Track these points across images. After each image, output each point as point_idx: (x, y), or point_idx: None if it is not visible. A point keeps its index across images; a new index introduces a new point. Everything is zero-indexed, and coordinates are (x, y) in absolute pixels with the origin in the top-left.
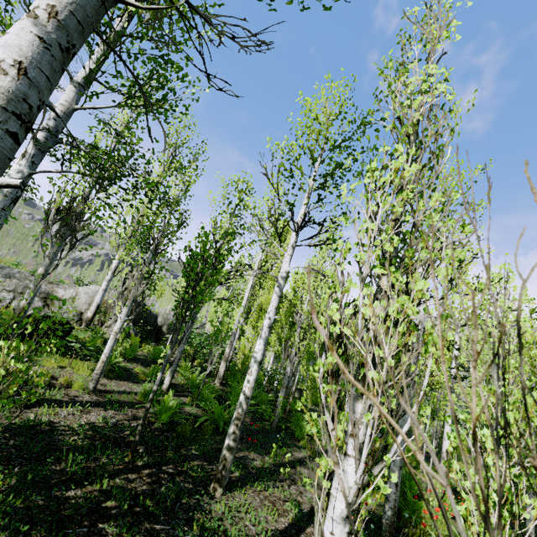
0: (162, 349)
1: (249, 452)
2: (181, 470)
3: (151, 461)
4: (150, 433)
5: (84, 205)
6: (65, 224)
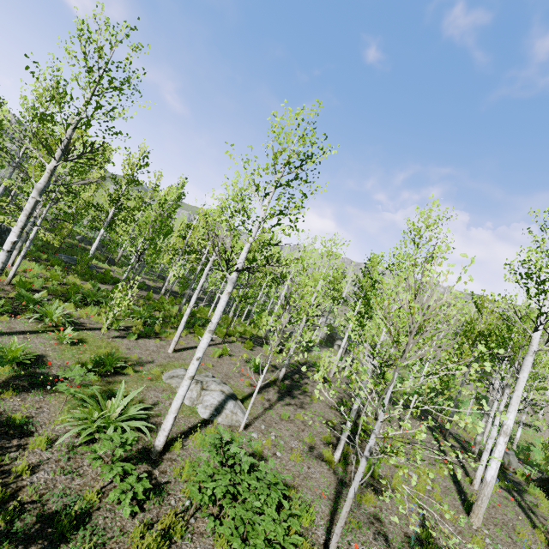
0: None
1: None
2: None
3: None
4: None
5: None
6: None
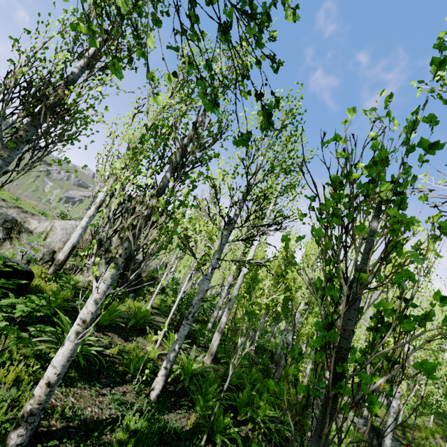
0: (143, 305)
1: None
2: None
3: None
4: None
5: (64, 93)
6: (27, 113)
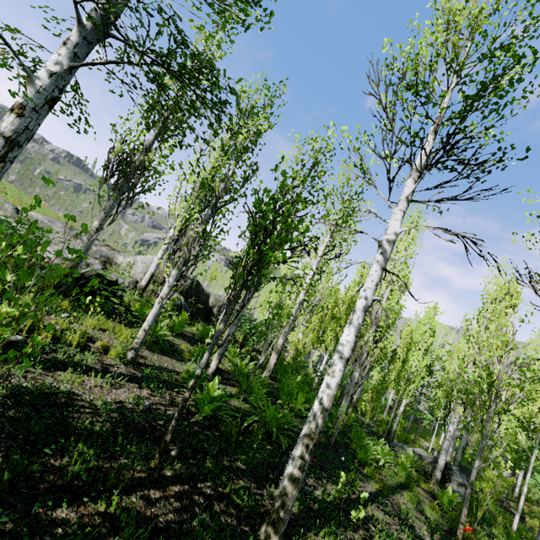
0: (211, 330)
1: (307, 474)
2: (222, 492)
3: (184, 473)
4: (188, 428)
5: (144, 157)
6: (123, 175)
